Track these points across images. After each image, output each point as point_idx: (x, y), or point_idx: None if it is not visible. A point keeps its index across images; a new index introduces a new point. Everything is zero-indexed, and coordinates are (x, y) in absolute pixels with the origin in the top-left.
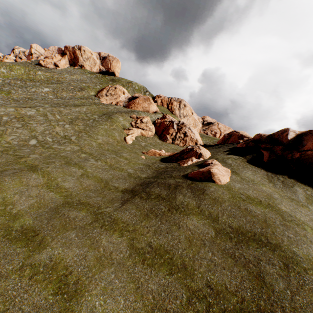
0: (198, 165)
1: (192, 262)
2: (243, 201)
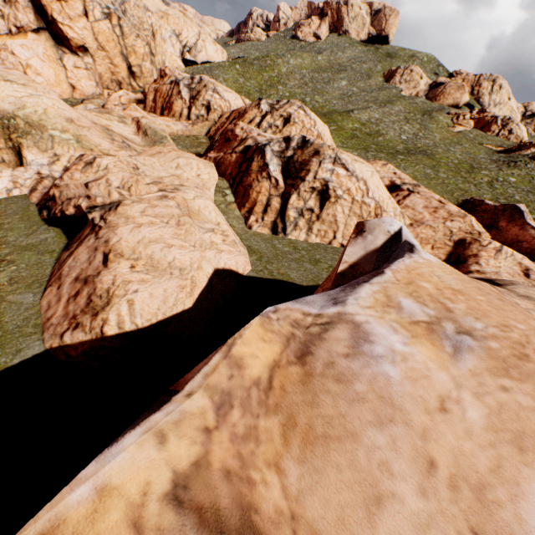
0: None
1: None
2: None
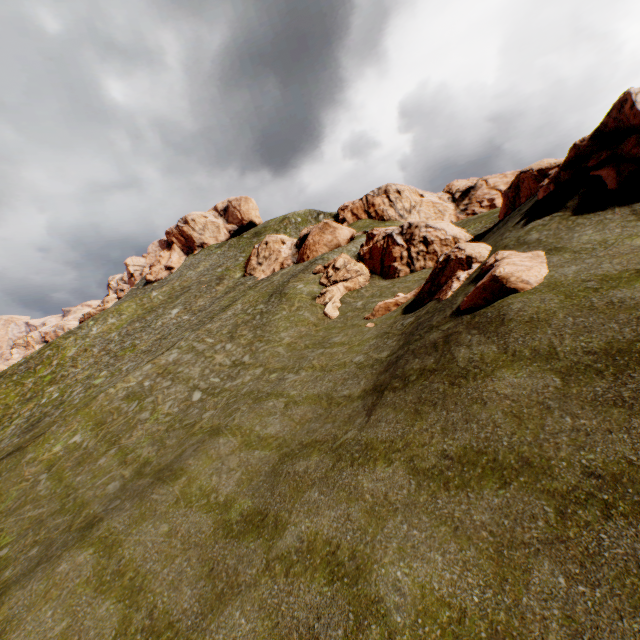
0: (473, 279)
1: (537, 449)
2: (595, 293)
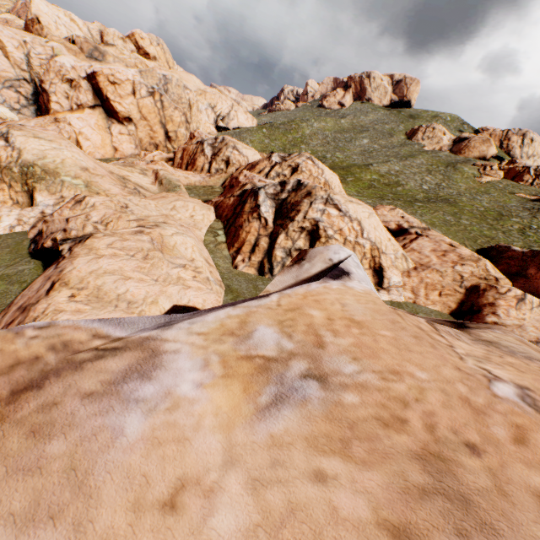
0: None
1: None
2: None
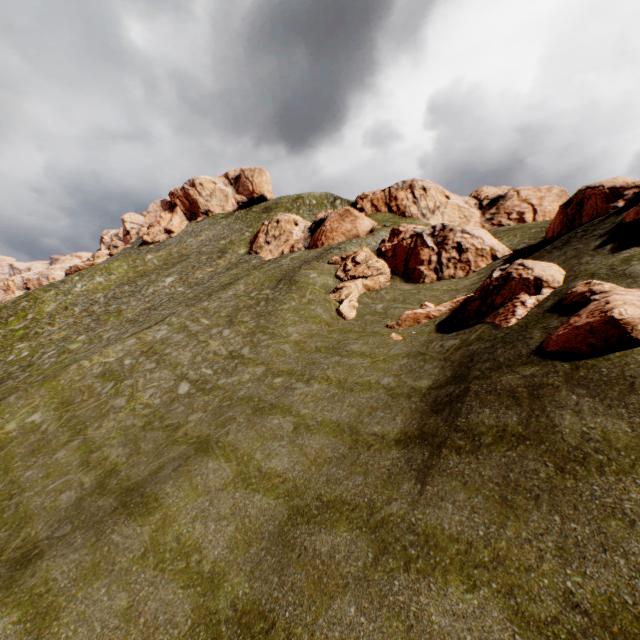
0: (550, 309)
1: None
2: None
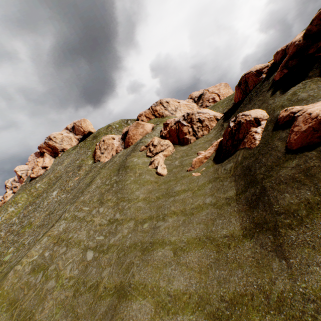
0: (274, 129)
1: None
2: None
